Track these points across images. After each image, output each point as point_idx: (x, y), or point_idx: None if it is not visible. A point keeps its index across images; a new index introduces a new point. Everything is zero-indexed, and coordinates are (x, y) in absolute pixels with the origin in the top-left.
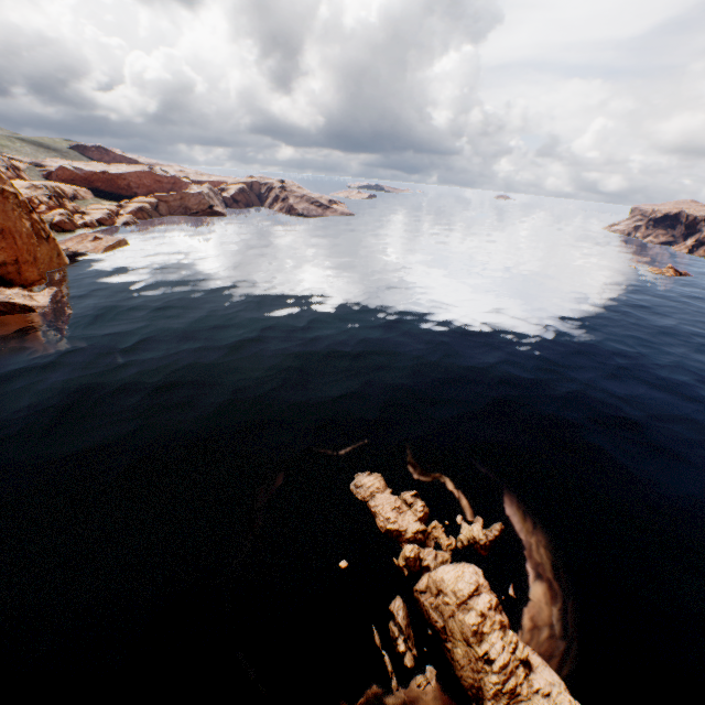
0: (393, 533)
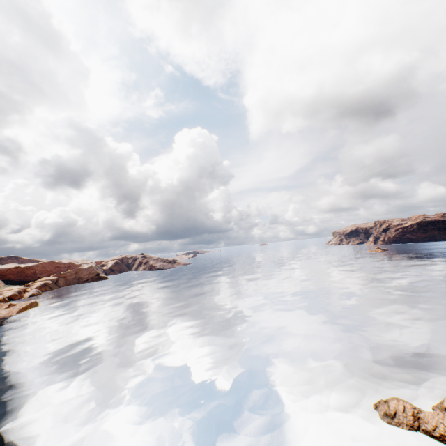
0: None
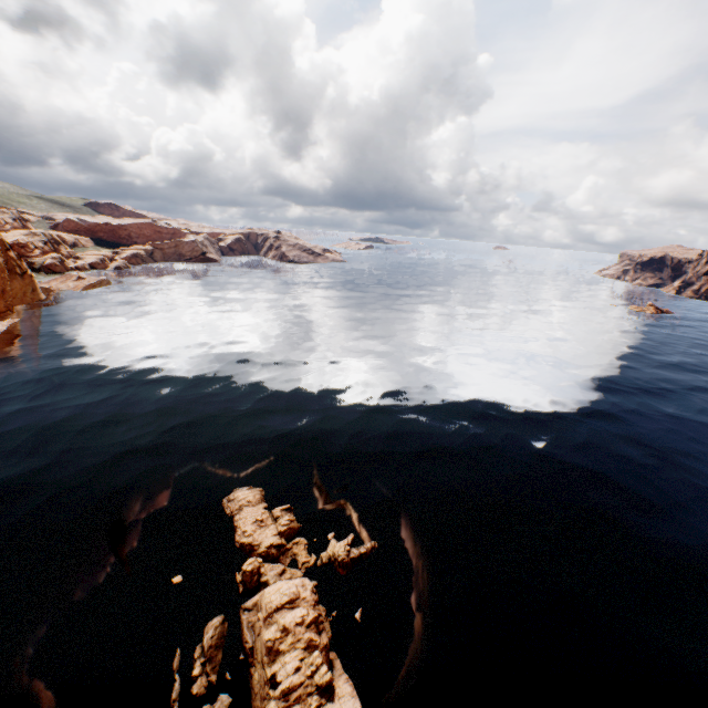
0: (247, 548)
